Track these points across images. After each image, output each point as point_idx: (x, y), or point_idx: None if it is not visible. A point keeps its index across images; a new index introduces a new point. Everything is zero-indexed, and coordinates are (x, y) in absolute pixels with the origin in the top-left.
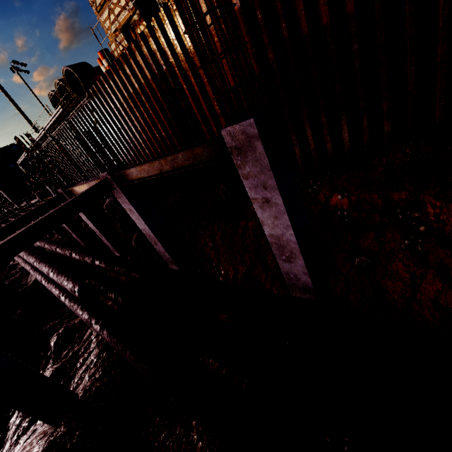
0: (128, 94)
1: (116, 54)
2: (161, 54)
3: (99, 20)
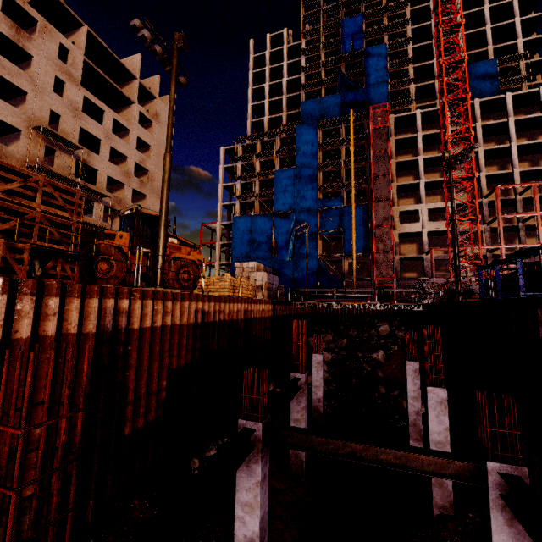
0: (1, 337)
1: None
2: (127, 317)
3: None
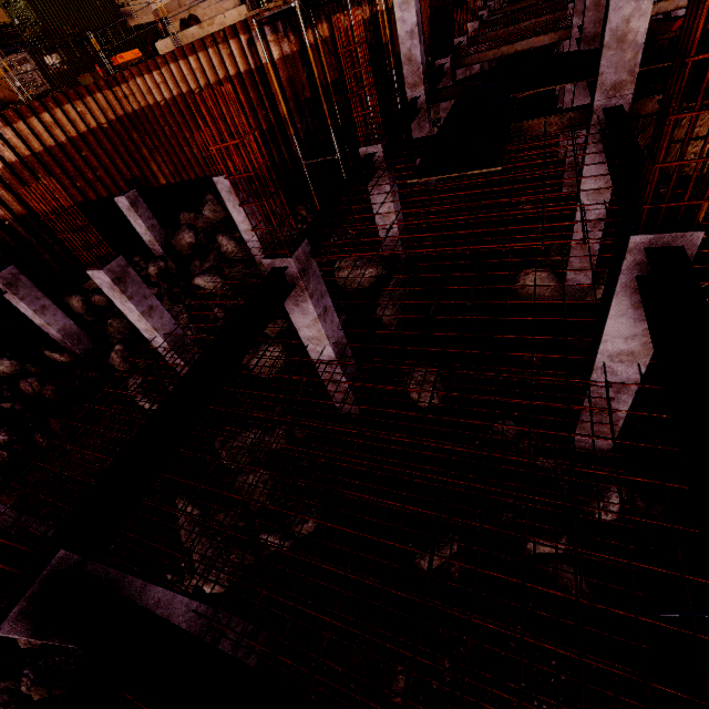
0: None
1: None
2: None
3: None
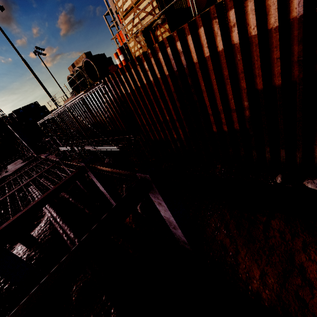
0: (140, 85)
1: (133, 51)
2: (185, 55)
3: (123, 23)
